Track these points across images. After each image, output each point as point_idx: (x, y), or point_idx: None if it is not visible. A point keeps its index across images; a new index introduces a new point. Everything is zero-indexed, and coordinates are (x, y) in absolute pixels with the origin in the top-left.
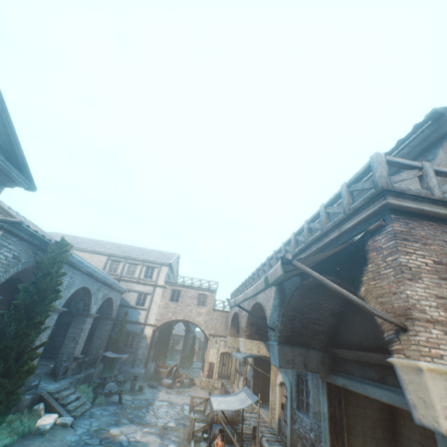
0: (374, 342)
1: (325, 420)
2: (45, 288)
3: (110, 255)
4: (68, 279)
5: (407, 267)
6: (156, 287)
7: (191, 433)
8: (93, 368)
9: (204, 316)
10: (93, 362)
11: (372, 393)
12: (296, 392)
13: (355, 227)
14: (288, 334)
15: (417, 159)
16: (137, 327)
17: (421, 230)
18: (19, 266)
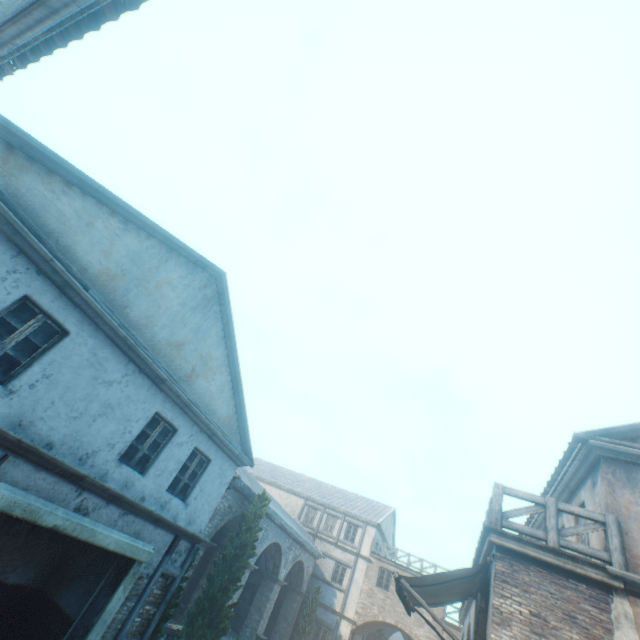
0: None
1: None
2: (246, 542)
3: (307, 497)
4: (263, 531)
5: (498, 610)
6: (358, 557)
7: None
8: None
9: (428, 628)
10: None
11: None
12: None
13: (489, 552)
14: None
15: (589, 475)
16: (330, 616)
17: (525, 575)
18: (230, 514)
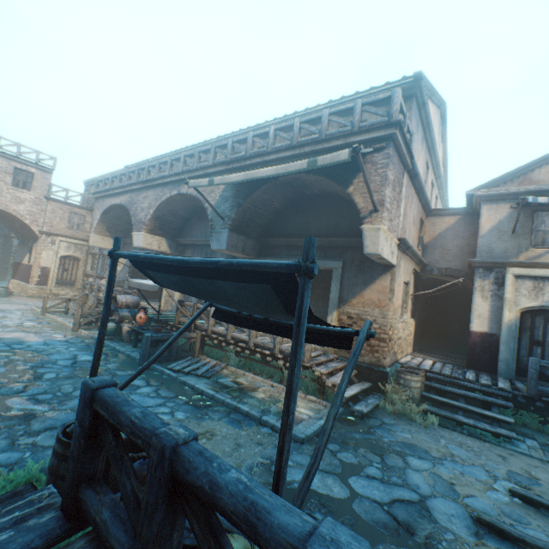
0: (305, 233)
1: None
2: None
3: None
4: None
5: (388, 178)
6: None
7: (77, 324)
8: None
9: (31, 205)
10: None
11: None
12: None
13: (359, 143)
14: (238, 224)
15: (387, 105)
16: None
17: (395, 159)
18: None
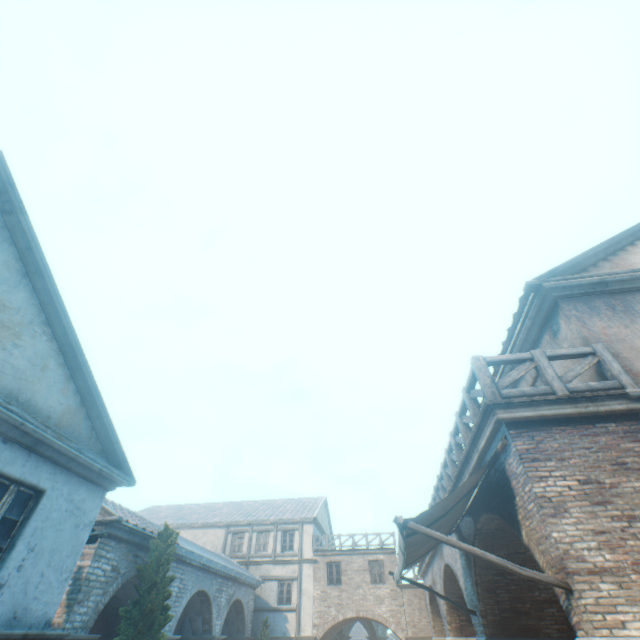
0: None
1: None
2: (151, 607)
3: (228, 524)
4: (178, 583)
5: (545, 498)
6: (302, 563)
7: None
8: None
9: (389, 601)
10: None
11: None
12: None
13: (489, 445)
14: (497, 617)
15: (545, 330)
16: None
17: (552, 441)
18: (118, 580)
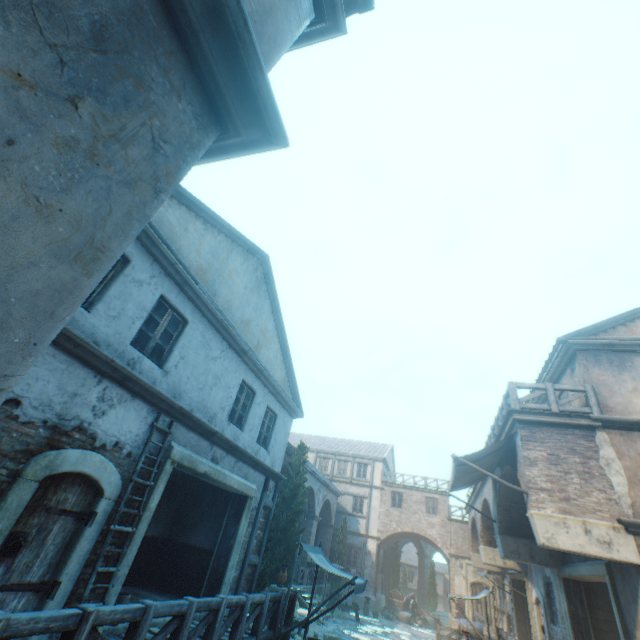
0: None
1: (566, 618)
2: (299, 483)
3: (317, 451)
4: None
5: (527, 458)
6: (372, 488)
7: None
8: (320, 583)
9: (438, 527)
10: (319, 576)
11: (581, 571)
12: (547, 603)
13: (510, 429)
14: (508, 525)
15: (568, 366)
16: (357, 539)
17: (540, 433)
18: None
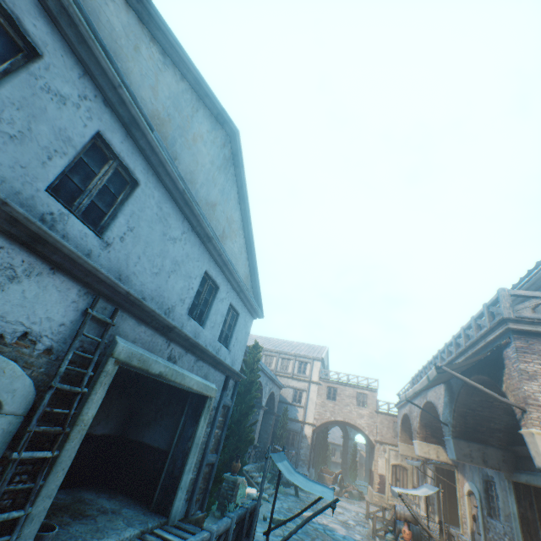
0: None
1: (515, 519)
2: (253, 380)
3: (263, 349)
4: None
5: (525, 371)
6: (311, 383)
7: (373, 529)
8: (263, 461)
9: (366, 418)
10: (262, 455)
11: None
12: (485, 499)
13: (494, 340)
14: (462, 430)
15: None
16: (296, 425)
17: (539, 345)
18: None
